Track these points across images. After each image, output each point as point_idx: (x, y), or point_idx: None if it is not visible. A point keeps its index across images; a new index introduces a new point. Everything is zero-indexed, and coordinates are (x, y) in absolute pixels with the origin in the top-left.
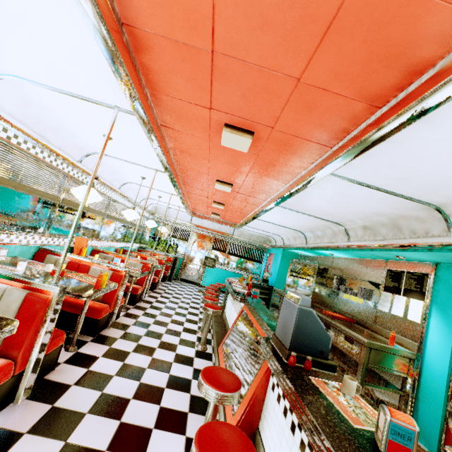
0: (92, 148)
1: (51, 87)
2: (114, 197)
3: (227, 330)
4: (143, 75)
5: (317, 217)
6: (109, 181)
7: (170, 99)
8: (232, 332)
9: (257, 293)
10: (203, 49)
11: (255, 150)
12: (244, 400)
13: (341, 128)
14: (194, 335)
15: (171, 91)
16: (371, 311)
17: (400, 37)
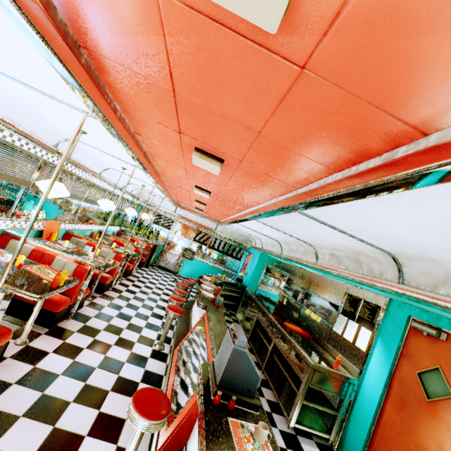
0: (70, 135)
1: (15, 80)
2: (95, 181)
3: (189, 329)
4: (110, 91)
5: (290, 235)
6: (89, 165)
7: (140, 116)
8: (189, 337)
9: (221, 301)
10: (164, 86)
11: (227, 173)
12: (178, 418)
13: (303, 177)
14: (156, 332)
15: (139, 110)
16: (327, 329)
17: (348, 127)
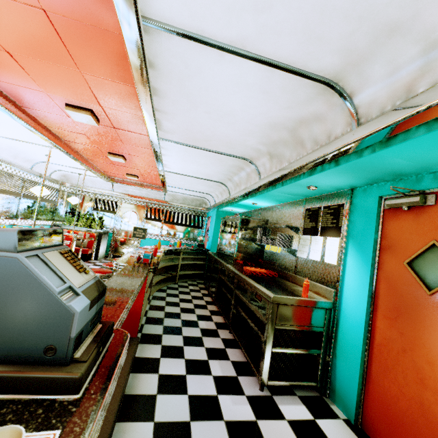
0: None
1: None
2: None
3: None
4: None
5: (218, 151)
6: None
7: None
8: None
9: (149, 256)
10: None
11: None
12: None
13: None
14: None
15: None
16: (292, 260)
17: None
